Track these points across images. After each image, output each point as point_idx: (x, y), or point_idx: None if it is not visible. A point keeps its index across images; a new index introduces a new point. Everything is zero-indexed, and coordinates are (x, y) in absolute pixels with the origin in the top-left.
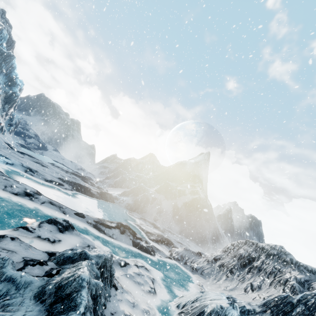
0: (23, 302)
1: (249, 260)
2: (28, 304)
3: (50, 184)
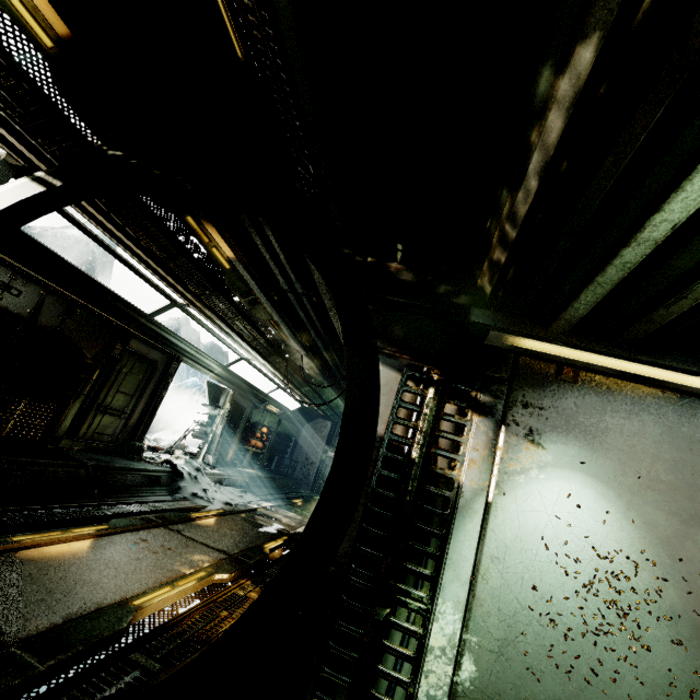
0: None
1: None
2: None
3: None
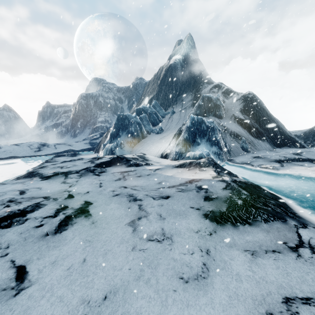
0: None
1: None
2: None
3: None
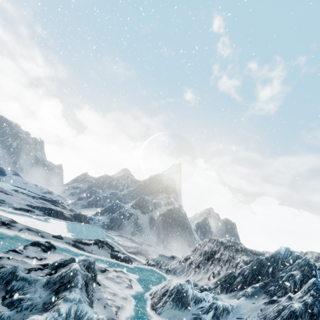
0: (37, 290)
1: (211, 254)
2: (41, 291)
3: (20, 212)
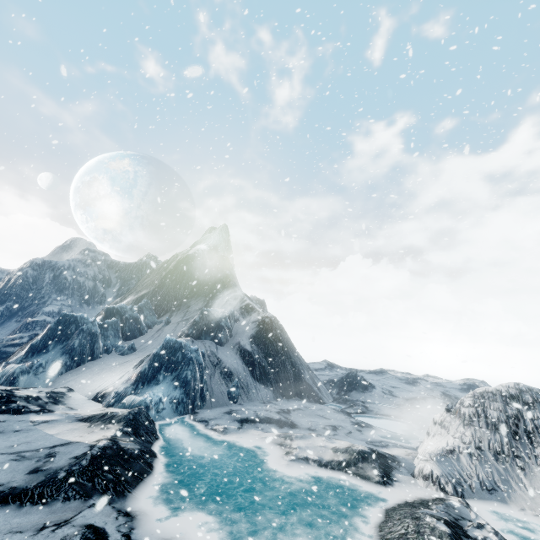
0: None
1: (515, 424)
2: None
3: None
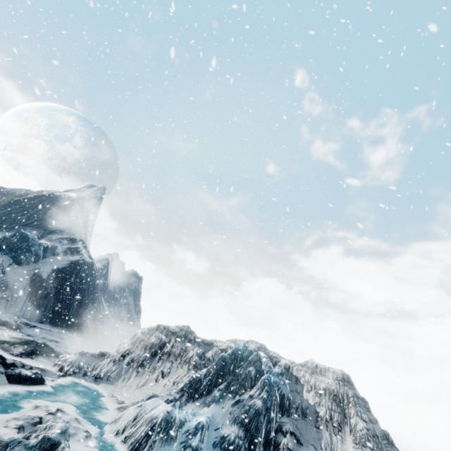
0: None
1: (160, 347)
2: None
3: None
